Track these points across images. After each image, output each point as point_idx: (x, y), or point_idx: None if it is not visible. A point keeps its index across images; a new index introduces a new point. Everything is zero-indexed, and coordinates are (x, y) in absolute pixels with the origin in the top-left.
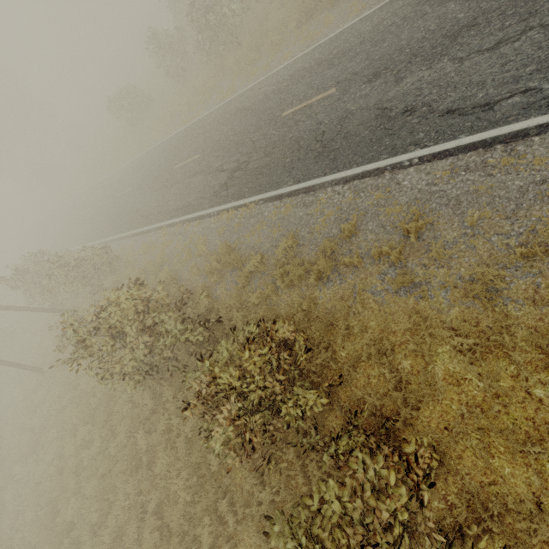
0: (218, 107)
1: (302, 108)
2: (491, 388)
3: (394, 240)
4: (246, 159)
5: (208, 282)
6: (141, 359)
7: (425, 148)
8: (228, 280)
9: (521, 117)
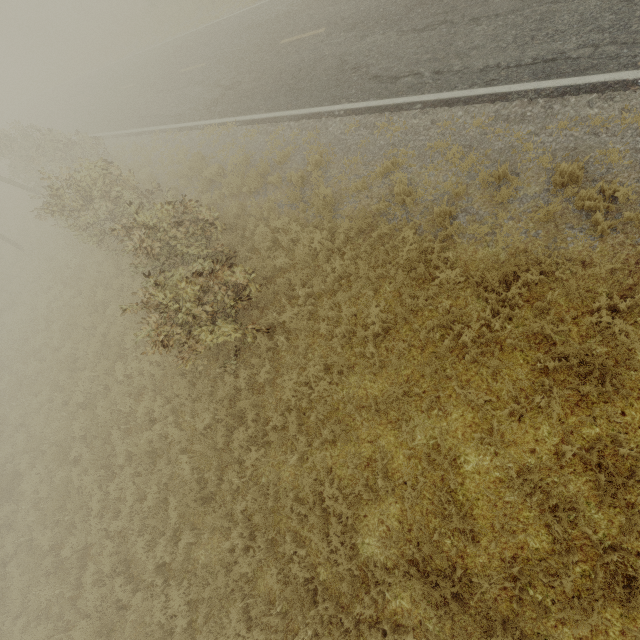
0: (237, 14)
1: (296, 40)
2: (310, 265)
3: (305, 171)
4: (240, 80)
5: (180, 187)
6: (103, 216)
7: (350, 104)
8: (194, 187)
9: (404, 94)
